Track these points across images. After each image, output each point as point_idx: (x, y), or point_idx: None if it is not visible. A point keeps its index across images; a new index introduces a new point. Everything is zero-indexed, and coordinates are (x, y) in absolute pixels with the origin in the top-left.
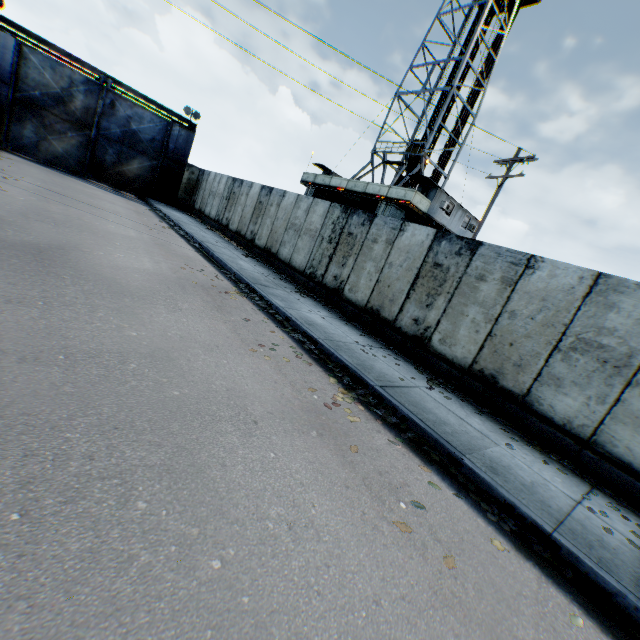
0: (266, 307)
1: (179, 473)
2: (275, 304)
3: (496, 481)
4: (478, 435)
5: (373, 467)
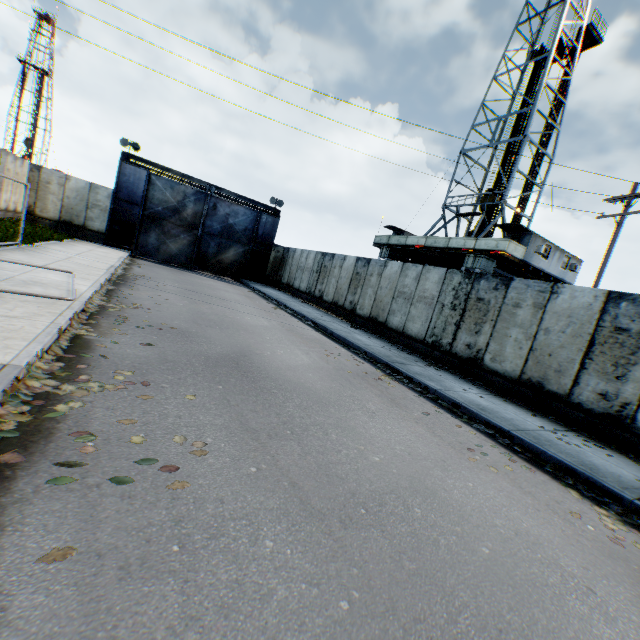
0: (421, 391)
1: None
2: (432, 387)
3: None
4: None
5: None
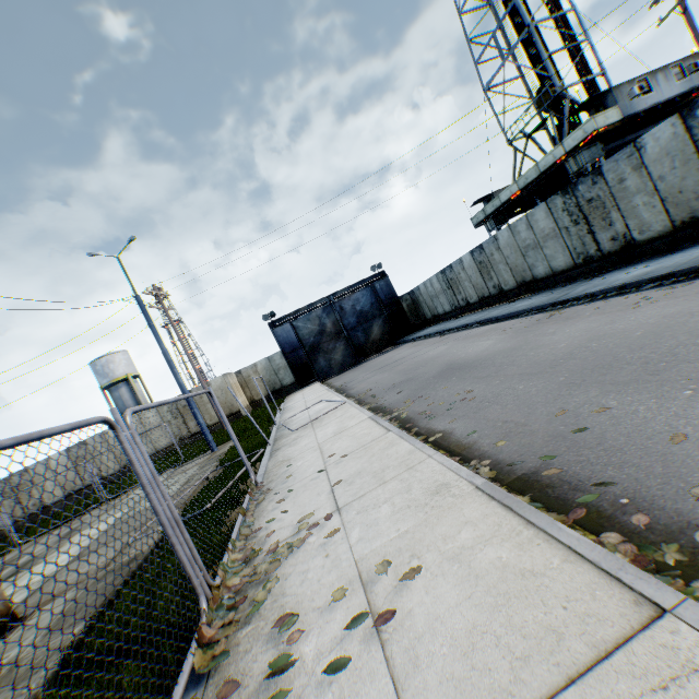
0: (590, 299)
1: None
2: (595, 291)
3: None
4: None
5: None
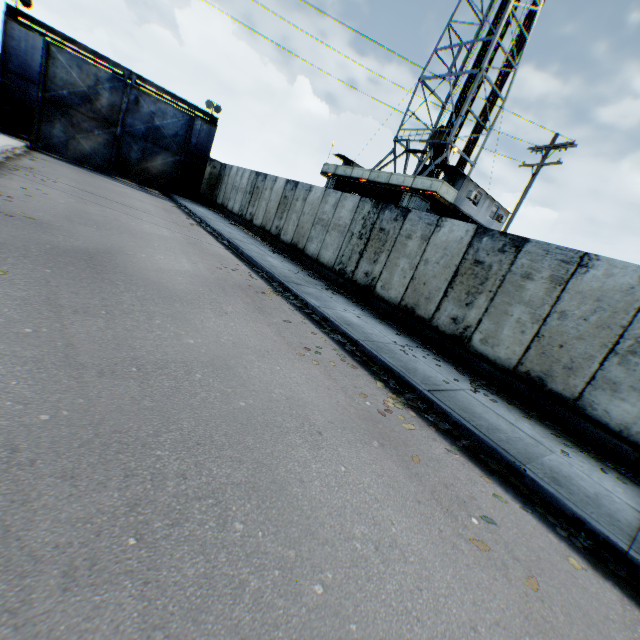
0: (302, 307)
1: (264, 491)
2: (311, 304)
3: (561, 493)
4: (531, 442)
5: (438, 479)
